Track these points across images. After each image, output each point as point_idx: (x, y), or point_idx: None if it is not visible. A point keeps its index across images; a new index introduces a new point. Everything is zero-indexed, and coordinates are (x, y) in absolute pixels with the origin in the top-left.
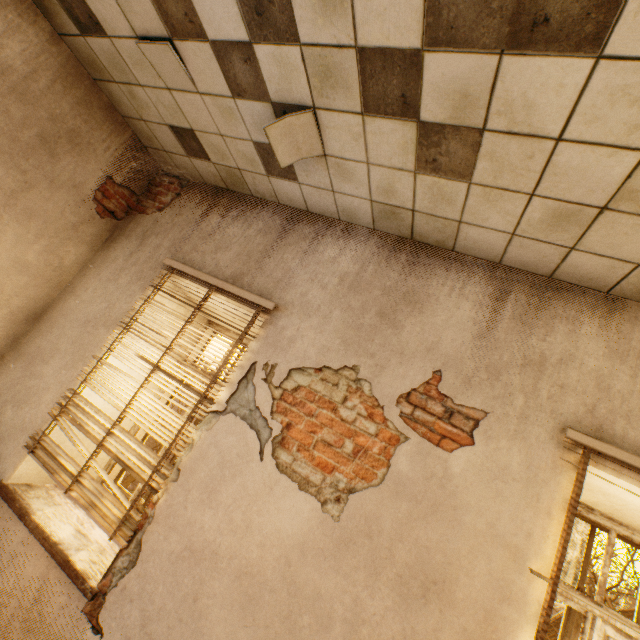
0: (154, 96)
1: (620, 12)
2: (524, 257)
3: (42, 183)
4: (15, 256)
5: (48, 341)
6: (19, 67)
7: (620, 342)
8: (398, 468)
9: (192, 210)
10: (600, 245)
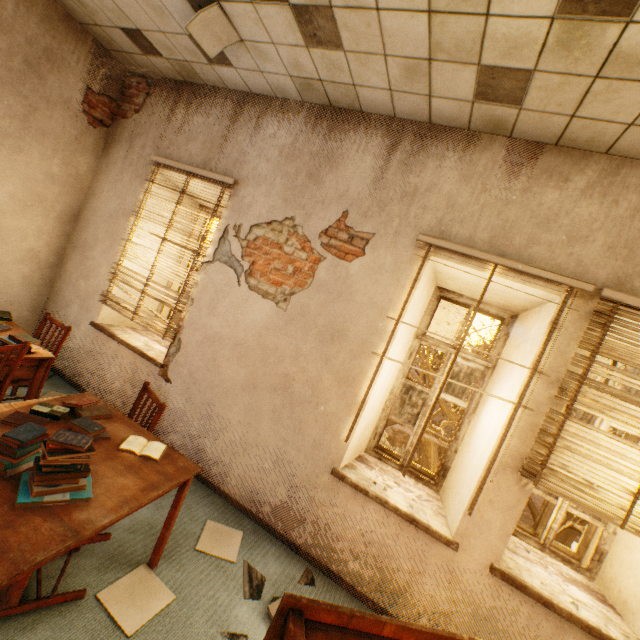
0: (99, 3)
1: None
2: (407, 109)
3: (42, 105)
4: (45, 171)
5: (90, 234)
6: None
7: (469, 169)
8: (319, 277)
9: (162, 108)
10: (444, 90)
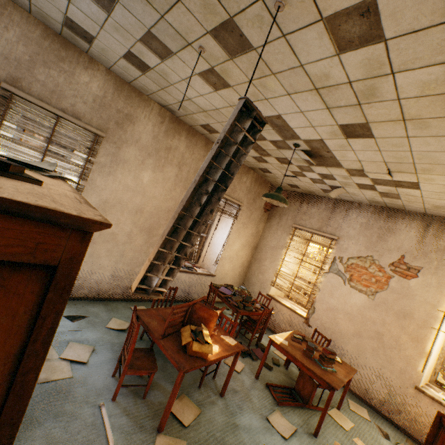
0: (283, 180)
1: (419, 187)
2: (433, 213)
3: (254, 211)
4: (251, 232)
5: (262, 254)
6: (248, 186)
7: None
8: (391, 285)
9: (294, 203)
10: None
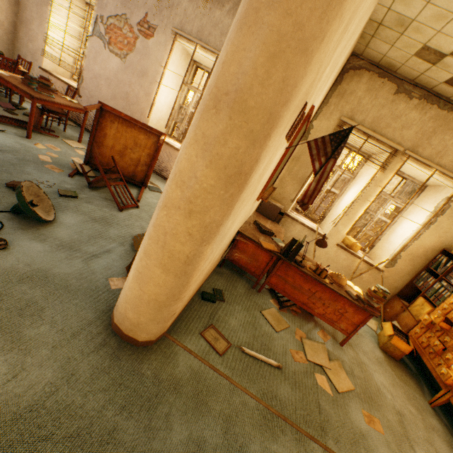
0: None
1: None
2: None
3: None
4: None
5: (28, 15)
6: None
7: None
8: (137, 47)
9: None
10: None
